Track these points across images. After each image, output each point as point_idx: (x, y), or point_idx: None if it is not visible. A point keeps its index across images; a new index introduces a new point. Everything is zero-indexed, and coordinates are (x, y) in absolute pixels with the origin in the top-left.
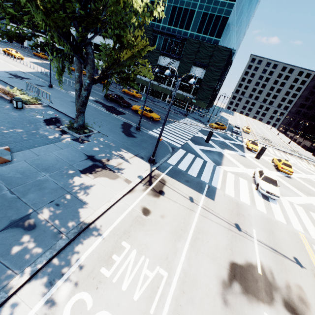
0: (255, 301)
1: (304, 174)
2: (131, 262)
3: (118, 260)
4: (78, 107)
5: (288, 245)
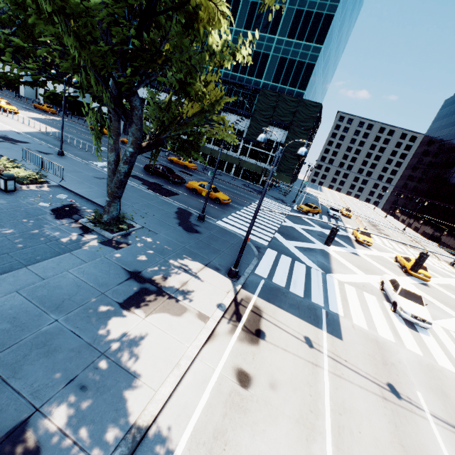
0: None
1: (442, 278)
2: None
3: None
4: (112, 188)
5: None
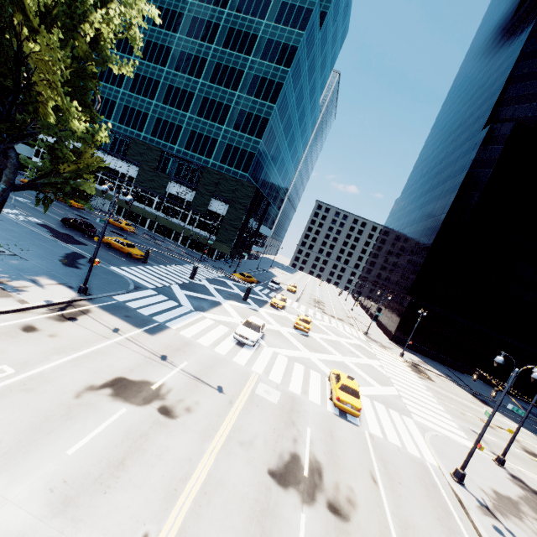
0: (121, 401)
1: (335, 337)
2: None
3: None
4: None
5: (223, 378)
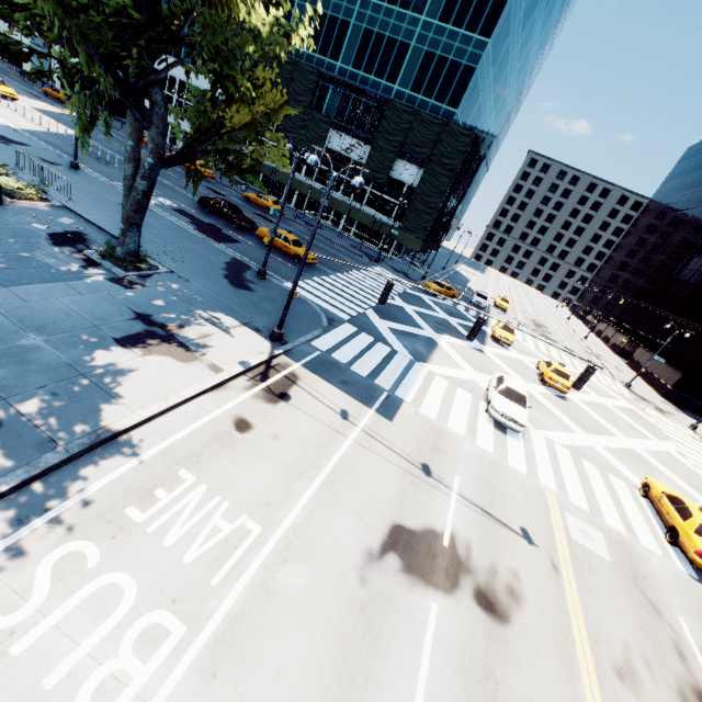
0: (422, 585)
1: (596, 397)
2: (191, 503)
3: (166, 499)
4: (127, 212)
5: (517, 508)
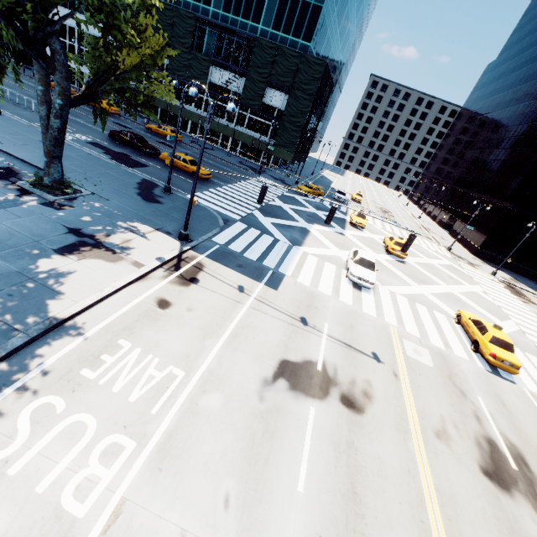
0: (303, 397)
1: (426, 259)
2: (130, 362)
3: (111, 361)
4: (48, 147)
5: (369, 340)
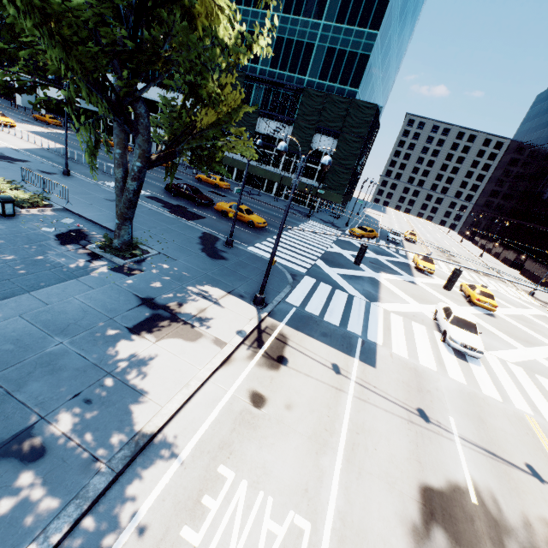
0: None
1: (514, 309)
2: (239, 507)
3: (215, 507)
4: (121, 209)
5: (512, 441)
